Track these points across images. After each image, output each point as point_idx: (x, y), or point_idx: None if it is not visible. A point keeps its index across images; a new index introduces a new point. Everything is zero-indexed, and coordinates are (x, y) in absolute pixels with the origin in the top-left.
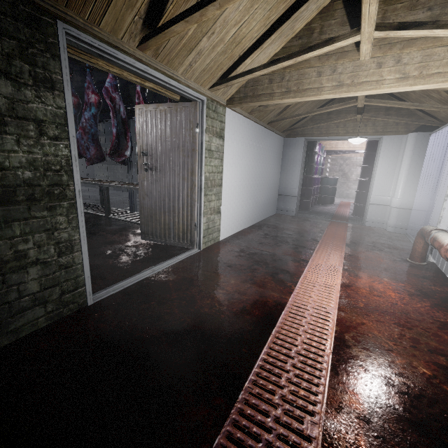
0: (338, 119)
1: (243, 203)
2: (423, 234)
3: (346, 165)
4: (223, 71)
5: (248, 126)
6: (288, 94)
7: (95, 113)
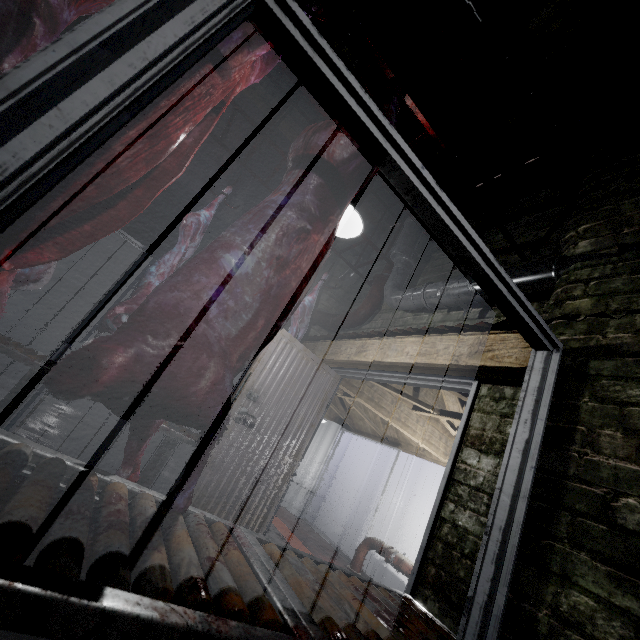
0: None
1: None
2: (376, 546)
3: None
4: None
5: None
6: (371, 402)
7: None
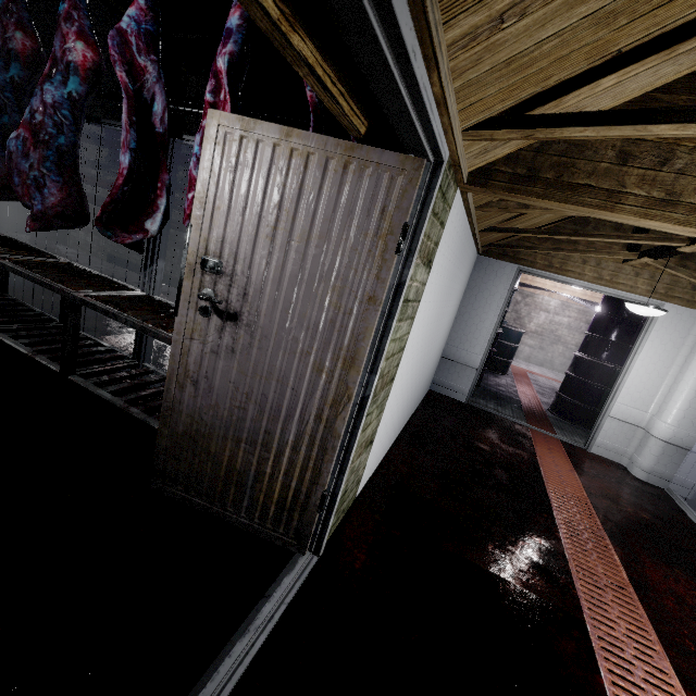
0: (600, 252)
1: (406, 396)
2: None
3: (525, 305)
4: (542, 85)
5: (461, 234)
6: (666, 210)
7: (78, 94)
